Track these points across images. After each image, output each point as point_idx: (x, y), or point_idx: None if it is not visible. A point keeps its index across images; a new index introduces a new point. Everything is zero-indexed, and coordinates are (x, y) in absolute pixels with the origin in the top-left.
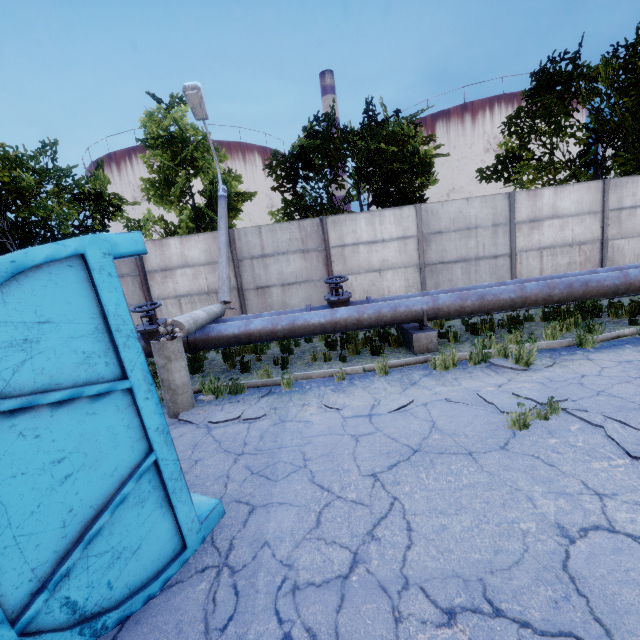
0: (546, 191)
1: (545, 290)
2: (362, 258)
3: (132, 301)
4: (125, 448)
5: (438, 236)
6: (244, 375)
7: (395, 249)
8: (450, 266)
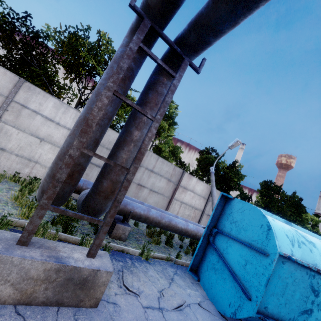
0: None
1: None
2: None
3: (166, 194)
4: None
5: None
6: None
7: None
8: None
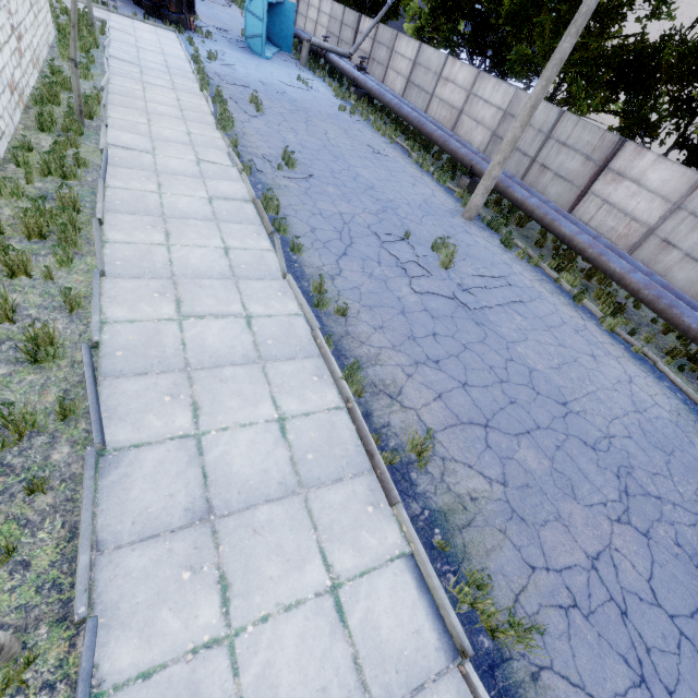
0: (458, 63)
1: (376, 91)
2: (397, 63)
3: (351, 43)
4: (260, 31)
5: (419, 67)
6: (328, 78)
7: (406, 65)
8: (414, 88)
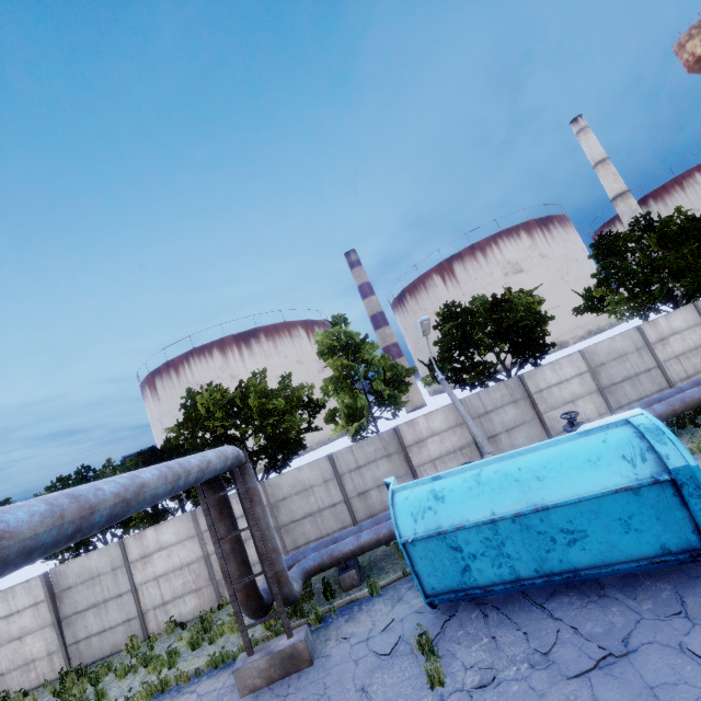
0: (660, 319)
1: None
2: (557, 396)
3: (400, 473)
4: None
5: (602, 367)
6: None
7: (577, 383)
8: (620, 385)
